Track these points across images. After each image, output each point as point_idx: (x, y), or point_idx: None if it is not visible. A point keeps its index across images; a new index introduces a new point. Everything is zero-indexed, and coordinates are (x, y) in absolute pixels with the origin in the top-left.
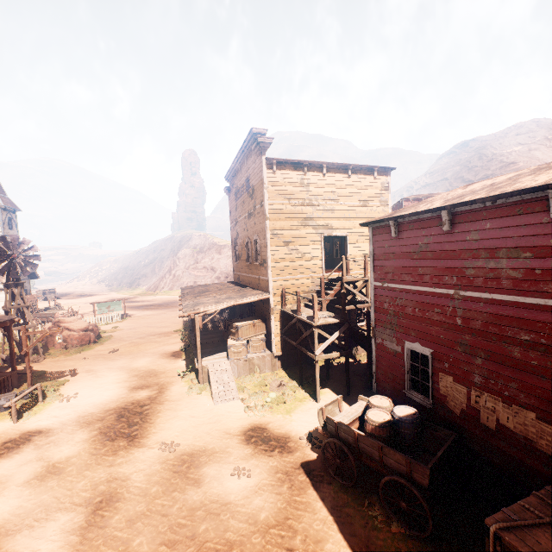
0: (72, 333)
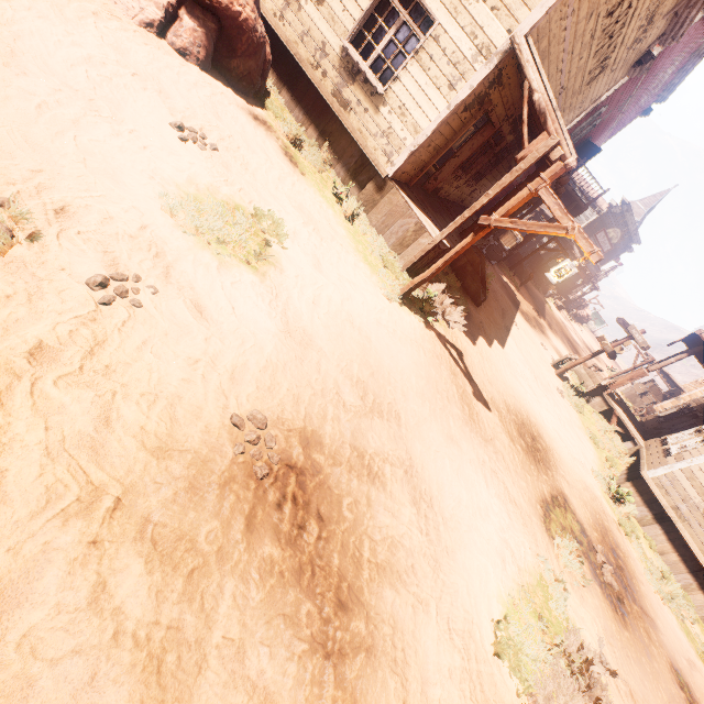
0: (583, 310)
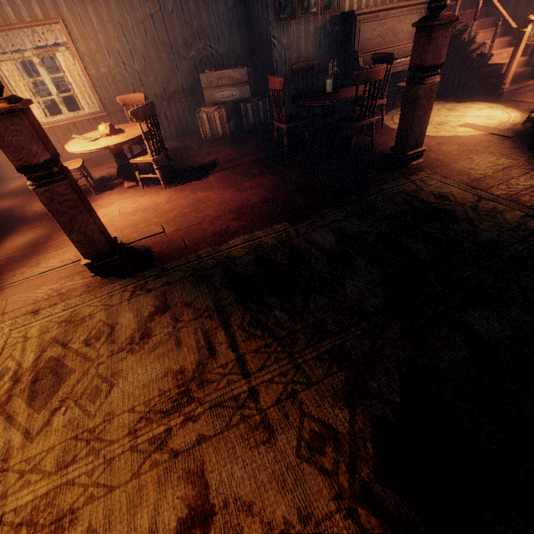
0: None
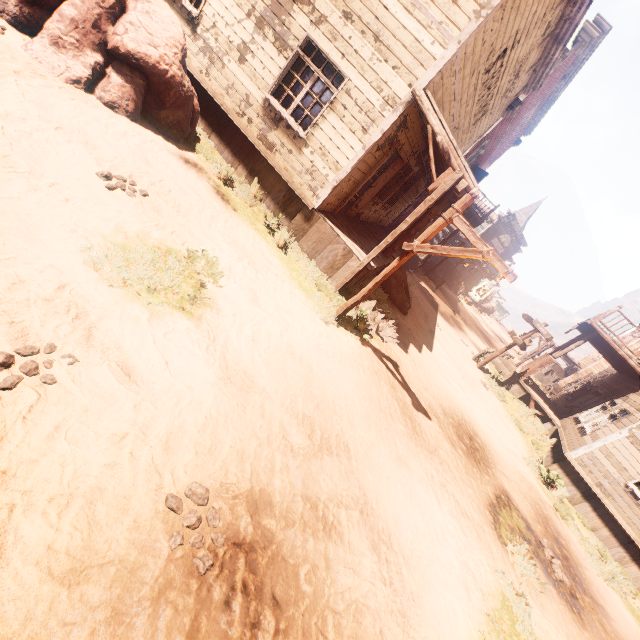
0: (488, 303)
